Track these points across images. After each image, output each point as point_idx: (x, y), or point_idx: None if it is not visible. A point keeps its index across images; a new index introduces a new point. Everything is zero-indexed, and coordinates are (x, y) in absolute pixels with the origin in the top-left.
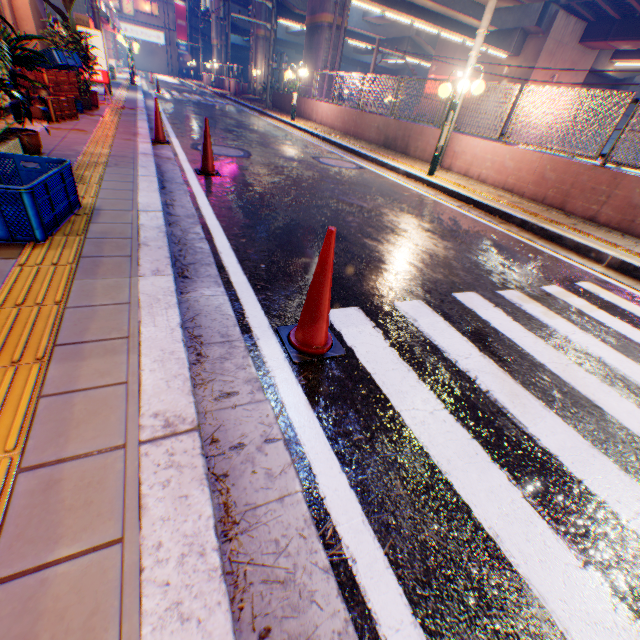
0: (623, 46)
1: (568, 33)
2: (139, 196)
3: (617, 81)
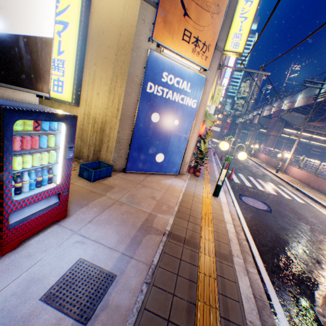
0: None
1: None
2: (212, 159)
3: None
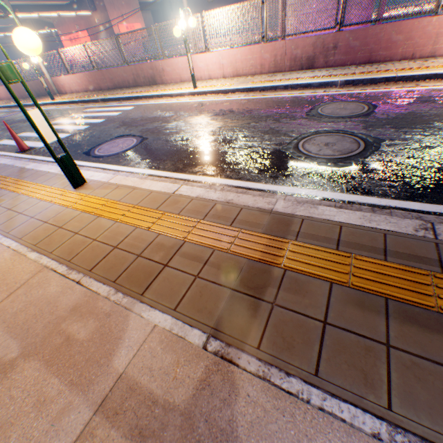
0: None
1: None
2: None
3: (161, 3)
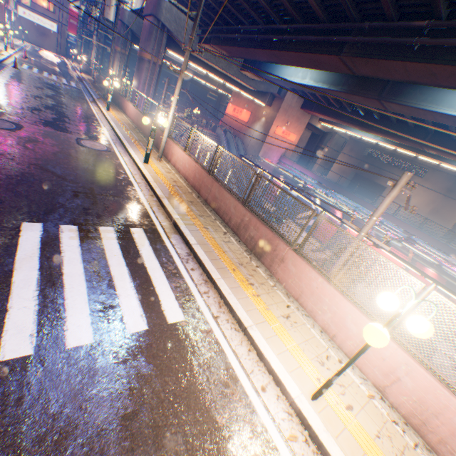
0: (319, 116)
1: (295, 102)
2: None
3: (325, 132)
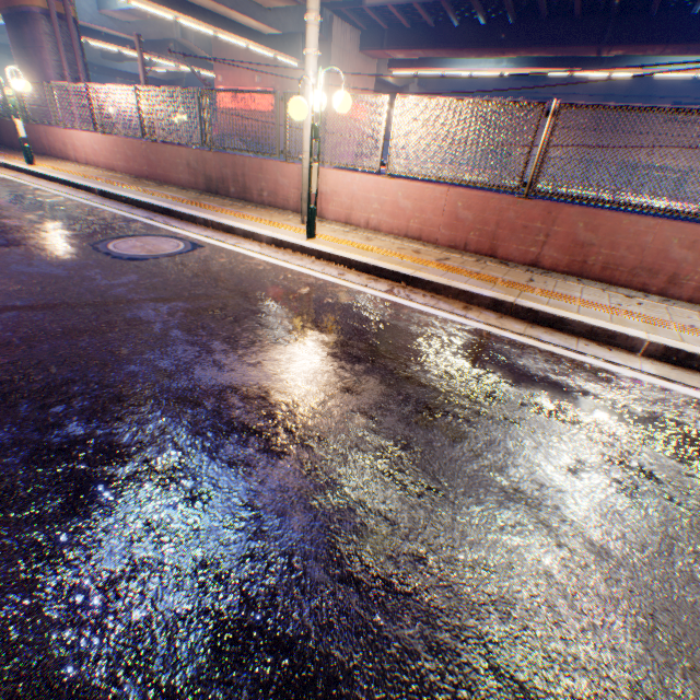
0: (398, 55)
1: (349, 41)
2: None
3: (398, 89)
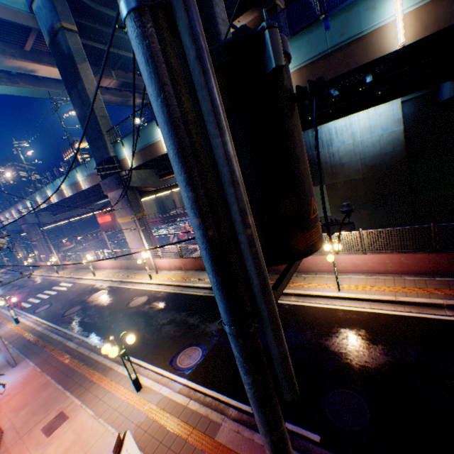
0: None
1: None
2: None
3: None
